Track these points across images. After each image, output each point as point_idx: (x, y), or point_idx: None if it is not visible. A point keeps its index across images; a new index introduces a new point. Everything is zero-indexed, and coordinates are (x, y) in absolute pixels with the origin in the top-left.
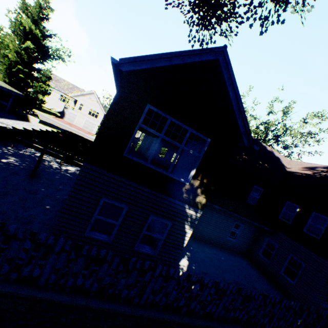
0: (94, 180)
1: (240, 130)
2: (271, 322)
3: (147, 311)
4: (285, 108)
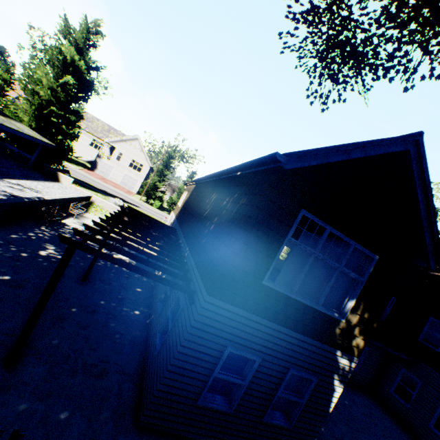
0: (218, 321)
1: (427, 247)
2: None
3: None
4: None
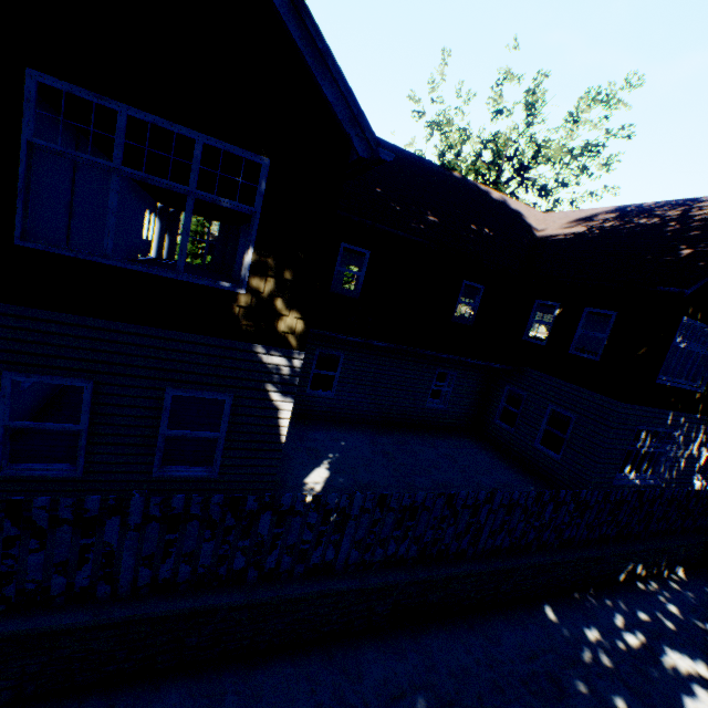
0: None
1: (336, 113)
2: (479, 543)
3: (144, 605)
4: (529, 95)
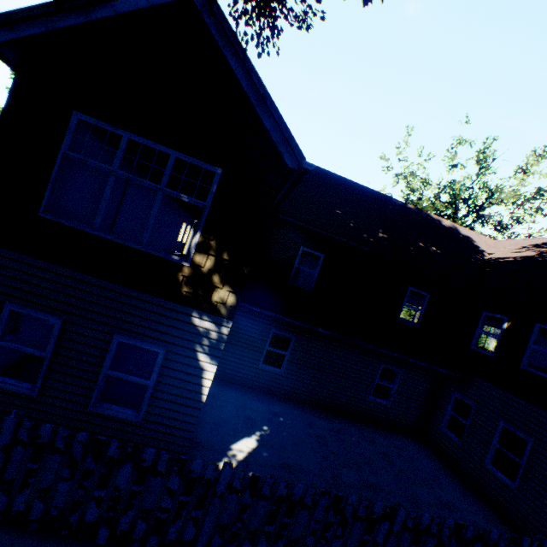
0: None
1: (271, 136)
2: None
3: None
4: (479, 153)
